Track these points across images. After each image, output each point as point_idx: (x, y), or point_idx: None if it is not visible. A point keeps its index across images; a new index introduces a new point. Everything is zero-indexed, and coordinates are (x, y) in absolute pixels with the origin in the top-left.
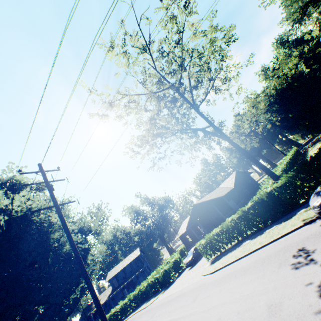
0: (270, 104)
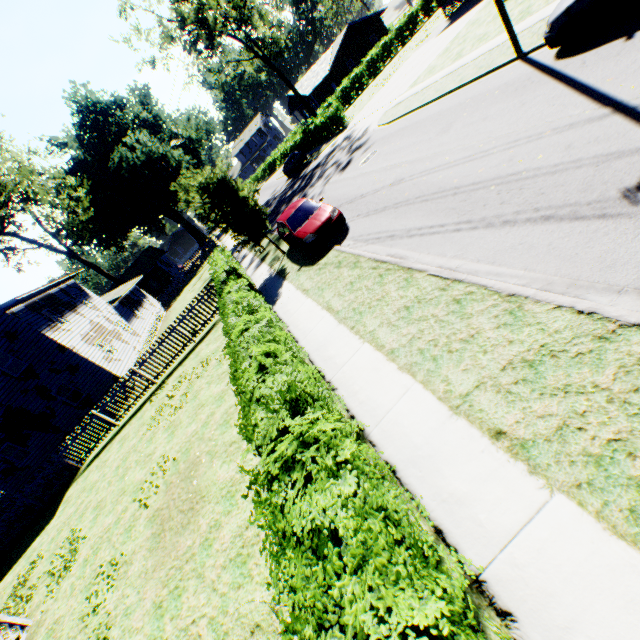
0: None
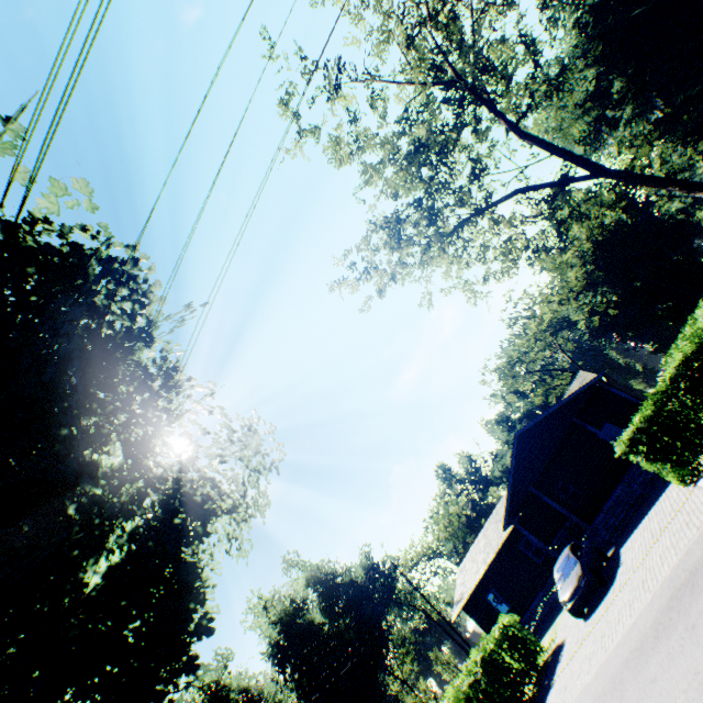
0: (586, 274)
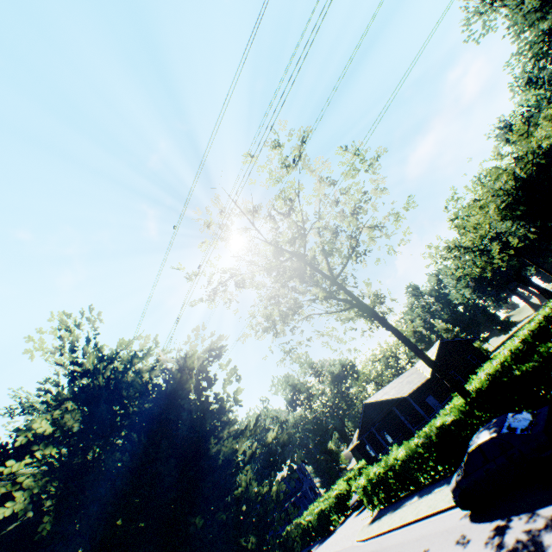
0: (510, 204)
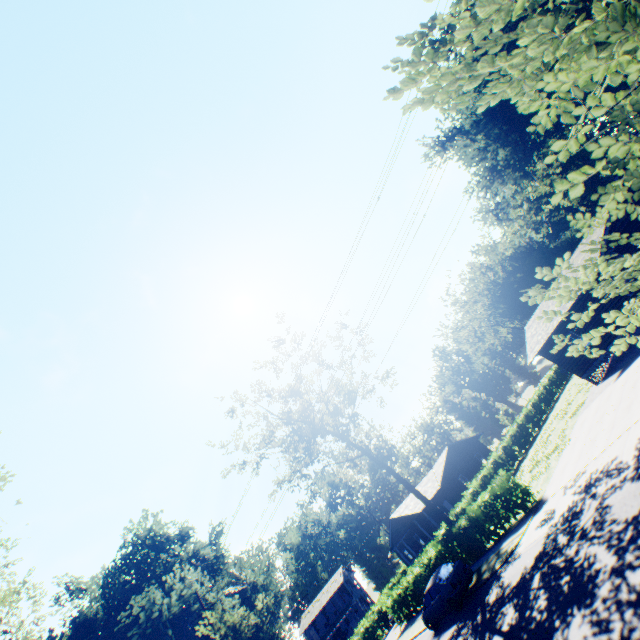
0: (493, 302)
